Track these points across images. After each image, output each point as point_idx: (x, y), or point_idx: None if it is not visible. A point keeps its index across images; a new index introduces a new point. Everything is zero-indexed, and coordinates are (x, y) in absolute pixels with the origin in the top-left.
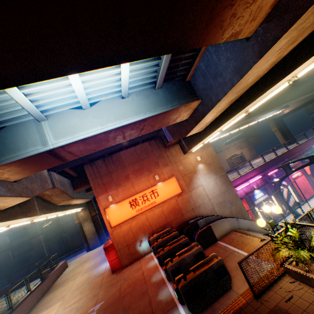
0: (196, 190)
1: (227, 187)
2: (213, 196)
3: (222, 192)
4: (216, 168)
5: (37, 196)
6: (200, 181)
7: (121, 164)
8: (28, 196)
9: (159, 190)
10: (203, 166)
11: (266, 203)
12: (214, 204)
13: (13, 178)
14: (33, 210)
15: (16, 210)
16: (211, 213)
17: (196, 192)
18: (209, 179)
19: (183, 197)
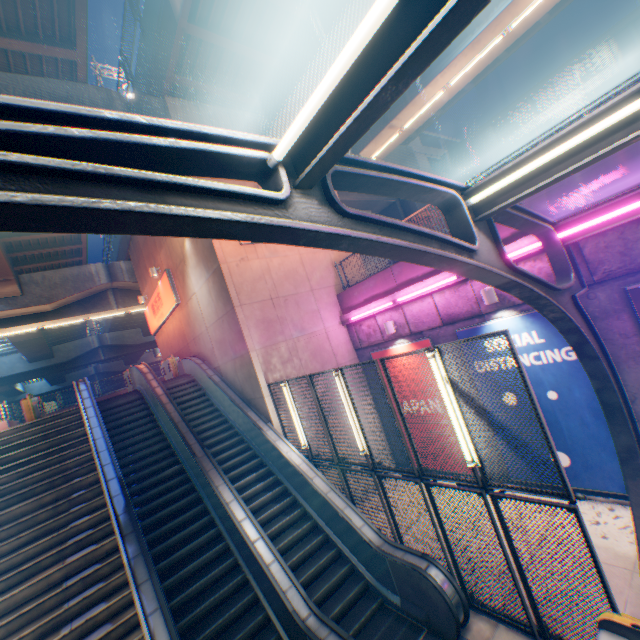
0: (192, 303)
1: (226, 307)
2: (210, 324)
3: (220, 317)
4: (205, 248)
5: (118, 290)
6: (193, 283)
7: (140, 247)
8: (40, 305)
9: (162, 295)
10: (191, 244)
11: (544, 391)
12: (214, 341)
13: (15, 294)
14: (104, 306)
15: (74, 309)
16: (212, 357)
17: (193, 308)
18: (201, 281)
19: (184, 313)
